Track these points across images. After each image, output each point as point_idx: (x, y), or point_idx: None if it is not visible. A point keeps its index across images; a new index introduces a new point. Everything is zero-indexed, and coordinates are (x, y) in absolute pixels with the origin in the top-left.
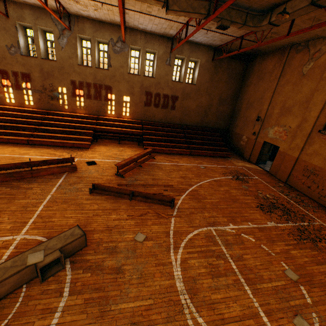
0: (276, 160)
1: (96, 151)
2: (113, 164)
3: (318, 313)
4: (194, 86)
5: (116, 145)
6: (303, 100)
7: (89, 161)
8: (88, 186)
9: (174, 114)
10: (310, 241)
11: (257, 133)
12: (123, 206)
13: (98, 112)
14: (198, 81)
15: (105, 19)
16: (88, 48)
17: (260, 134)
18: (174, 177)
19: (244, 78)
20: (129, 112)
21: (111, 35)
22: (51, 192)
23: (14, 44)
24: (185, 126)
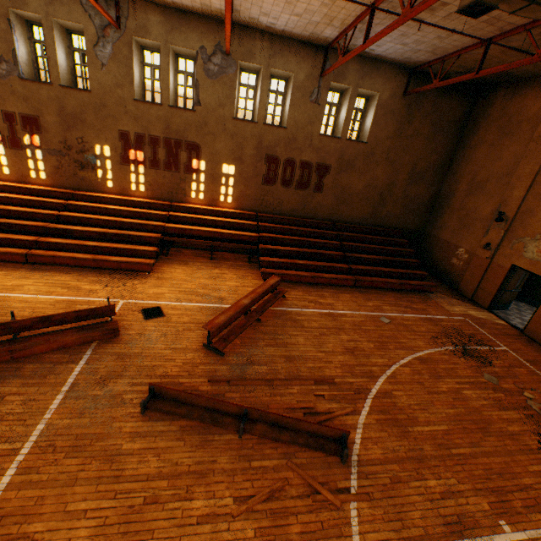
0: None
1: (164, 279)
2: (200, 315)
3: None
4: (363, 146)
5: (206, 264)
6: None
7: (149, 308)
8: (140, 385)
9: (320, 200)
10: None
11: (495, 247)
12: (223, 459)
13: (171, 194)
14: (372, 136)
15: (191, 4)
16: (156, 67)
17: (501, 248)
18: (332, 351)
19: (465, 130)
20: (233, 195)
21: (201, 40)
22: (48, 410)
23: (5, 56)
24: (340, 224)
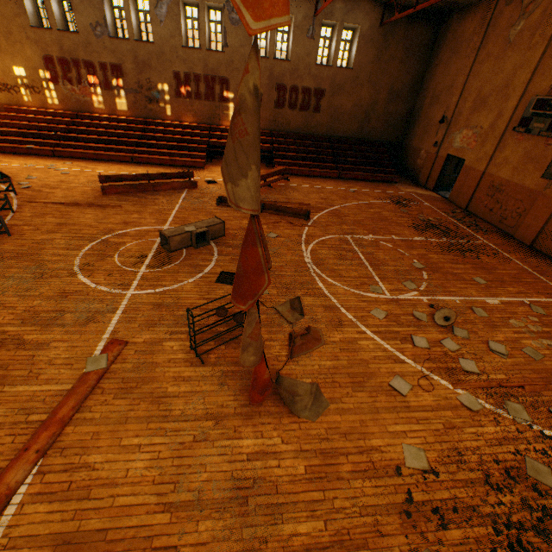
0: (459, 180)
1: (213, 171)
2: None
3: (429, 283)
4: (350, 72)
5: None
6: (503, 83)
7: (209, 180)
8: (214, 200)
9: (318, 119)
10: (458, 252)
11: (439, 143)
12: None
13: (210, 119)
14: (356, 63)
15: None
16: (195, 19)
17: (443, 144)
18: (312, 198)
19: (432, 53)
20: None
21: None
22: (178, 203)
23: (99, 22)
24: (334, 139)
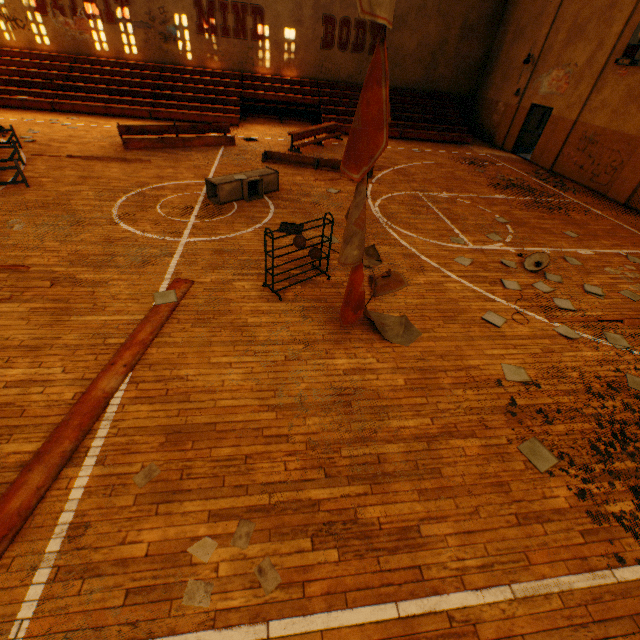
0: (544, 135)
1: (250, 130)
2: (282, 143)
3: (515, 236)
4: None
5: (278, 126)
6: (607, 3)
7: (247, 138)
8: (257, 158)
9: None
10: (545, 209)
11: (522, 91)
12: (308, 173)
13: (241, 65)
14: None
15: None
16: None
17: (527, 92)
18: None
19: None
20: (295, 63)
21: None
22: (217, 159)
23: None
24: (393, 90)
